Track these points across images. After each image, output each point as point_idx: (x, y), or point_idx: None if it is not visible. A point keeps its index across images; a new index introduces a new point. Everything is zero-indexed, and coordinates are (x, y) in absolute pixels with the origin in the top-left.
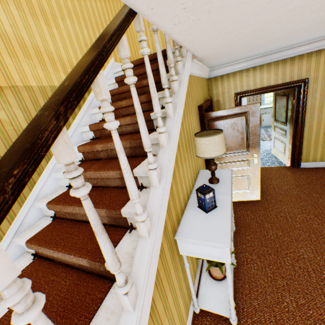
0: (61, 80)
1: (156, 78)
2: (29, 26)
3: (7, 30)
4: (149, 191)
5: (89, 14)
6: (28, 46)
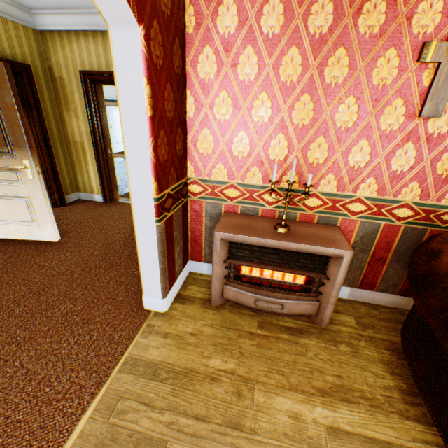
0: None
1: None
2: None
3: None
4: None
5: None
6: None
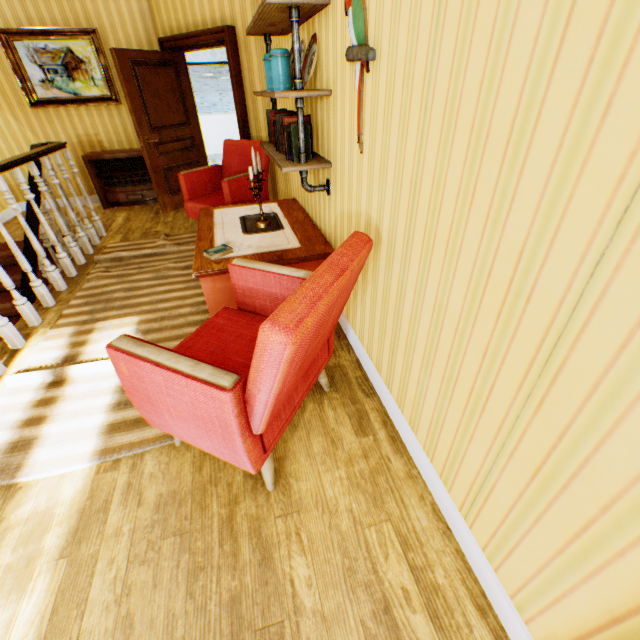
0: None
1: None
2: None
3: None
4: None
5: None
6: None
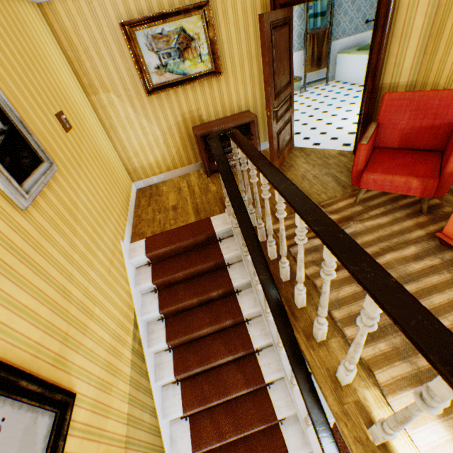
0: (127, 359)
1: (227, 289)
2: (90, 352)
3: (91, 394)
4: (307, 434)
5: (89, 222)
6: (104, 377)
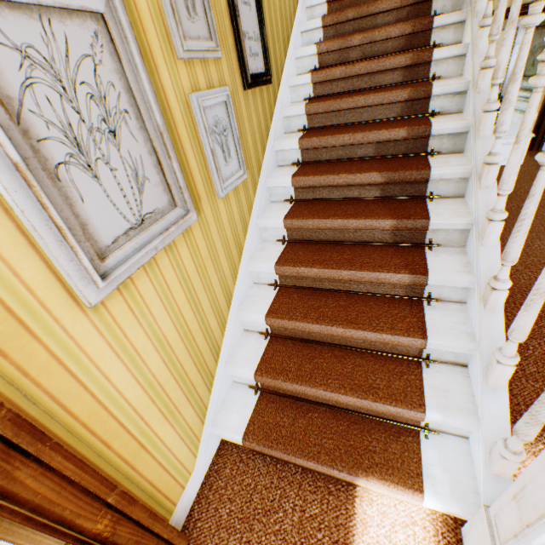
0: None
1: None
2: None
3: None
4: (472, 60)
5: None
6: None
